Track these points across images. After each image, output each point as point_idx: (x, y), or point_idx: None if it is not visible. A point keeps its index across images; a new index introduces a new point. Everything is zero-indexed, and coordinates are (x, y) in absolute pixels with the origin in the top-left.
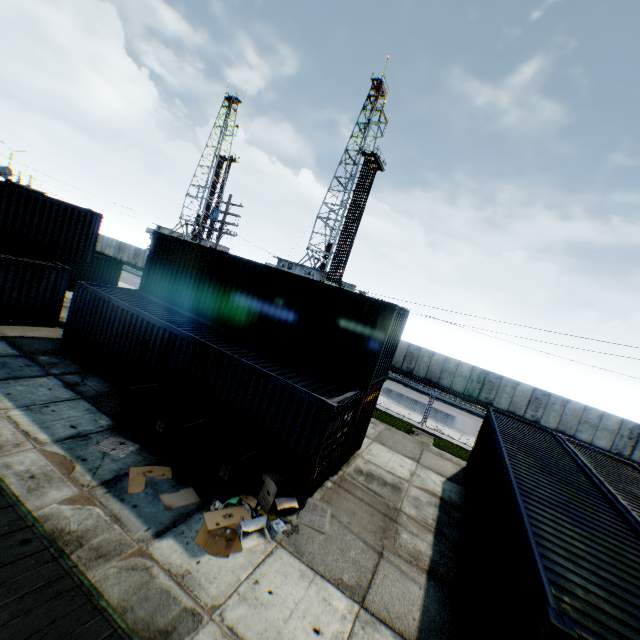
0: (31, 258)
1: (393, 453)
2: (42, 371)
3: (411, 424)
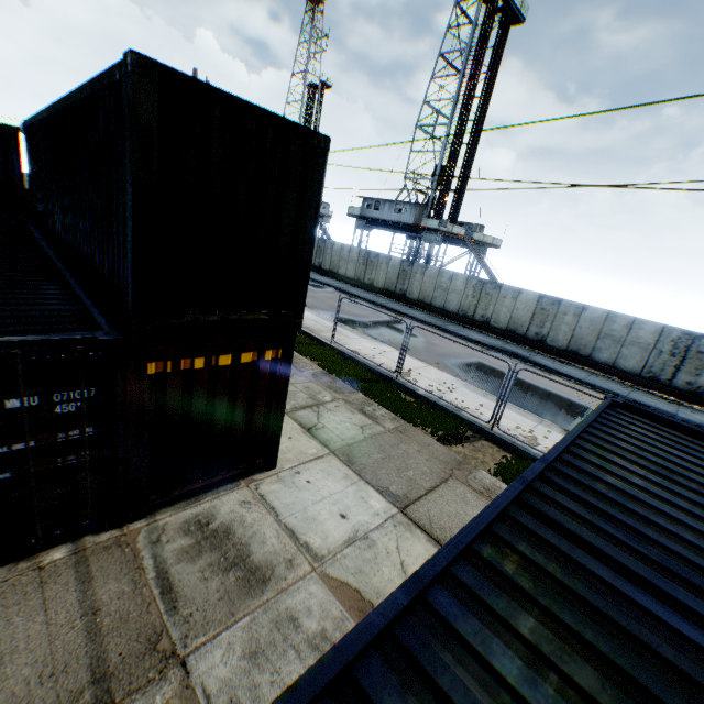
0: None
1: (354, 482)
2: None
3: (471, 423)
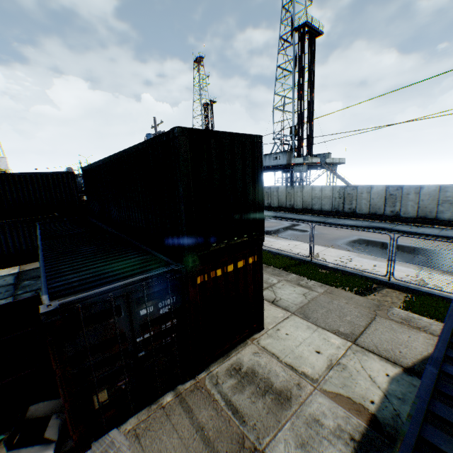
0: (41, 216)
1: (315, 330)
2: (11, 294)
3: (372, 279)
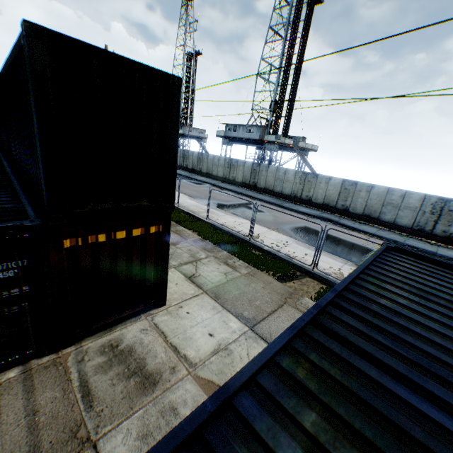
0: None
1: (219, 311)
2: None
3: (299, 267)
